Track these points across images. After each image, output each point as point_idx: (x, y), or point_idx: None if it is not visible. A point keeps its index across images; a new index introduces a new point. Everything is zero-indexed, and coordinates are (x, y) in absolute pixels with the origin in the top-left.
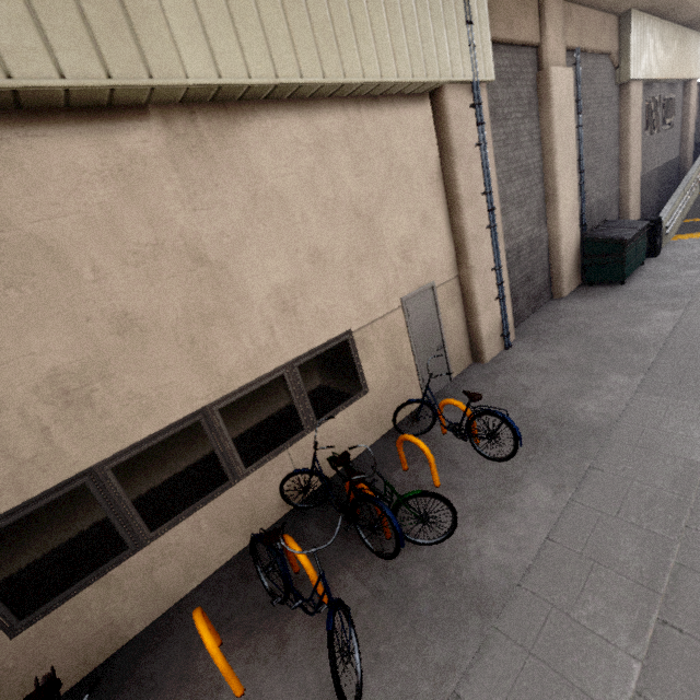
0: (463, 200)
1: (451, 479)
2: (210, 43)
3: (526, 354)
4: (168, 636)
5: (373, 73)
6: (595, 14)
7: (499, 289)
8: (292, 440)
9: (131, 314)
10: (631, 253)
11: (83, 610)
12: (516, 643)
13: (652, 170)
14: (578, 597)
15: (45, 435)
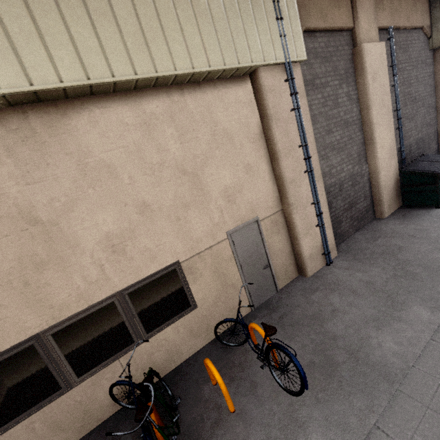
0: (280, 153)
1: (245, 405)
2: (22, 60)
3: (342, 272)
4: None
5: (185, 66)
6: (406, 0)
7: (318, 218)
8: (123, 351)
9: None
10: None
11: None
12: None
13: None
14: None
15: None
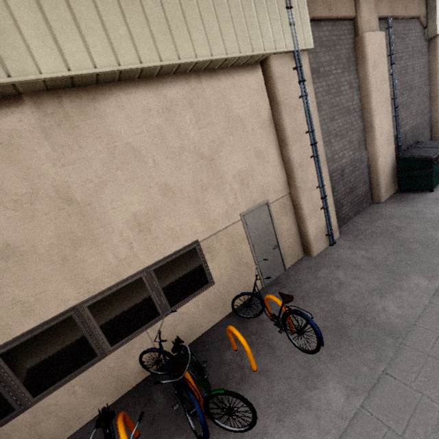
0: (289, 139)
1: (266, 365)
2: (60, 46)
3: (345, 251)
4: None
5: (205, 54)
6: None
7: (323, 201)
8: (150, 323)
9: (13, 244)
10: (438, 167)
11: None
12: None
13: None
14: None
15: None
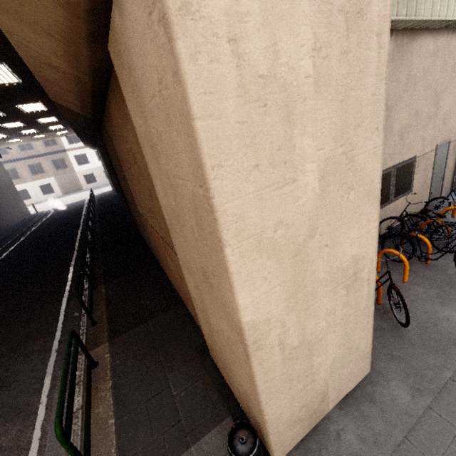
0: None
1: None
2: None
3: None
4: None
5: None
6: None
7: None
8: (384, 205)
9: None
10: None
11: None
12: None
13: None
14: None
15: None
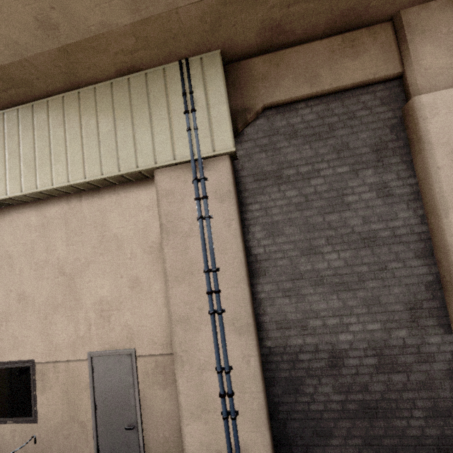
0: (168, 275)
1: None
2: None
3: None
4: None
5: (62, 181)
6: None
7: (221, 401)
8: None
9: None
10: None
11: None
12: None
13: None
14: None
15: None
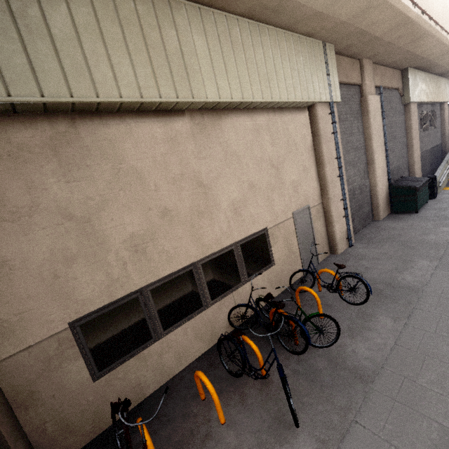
0: (325, 161)
1: (329, 314)
2: (217, 84)
3: (363, 250)
4: (170, 394)
5: (284, 97)
6: (389, 70)
7: (345, 211)
8: (235, 287)
9: (168, 208)
10: (420, 195)
11: (127, 372)
12: (386, 396)
13: (426, 150)
14: (419, 373)
15: (124, 267)
